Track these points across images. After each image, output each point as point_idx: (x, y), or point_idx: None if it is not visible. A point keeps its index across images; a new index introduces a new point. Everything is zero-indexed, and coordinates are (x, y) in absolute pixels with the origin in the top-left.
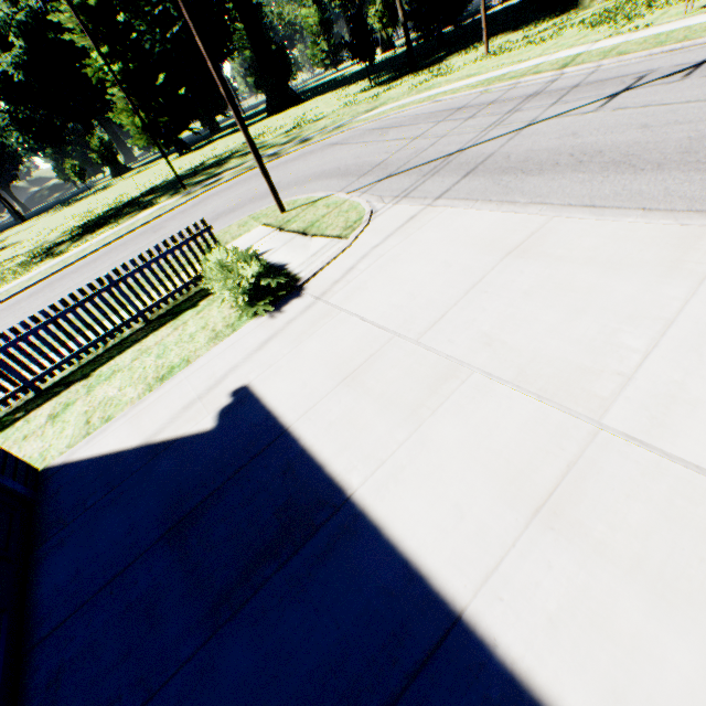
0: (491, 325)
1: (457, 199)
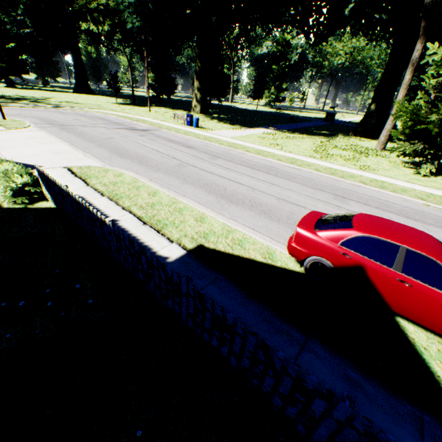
0: (6, 143)
1: (48, 131)
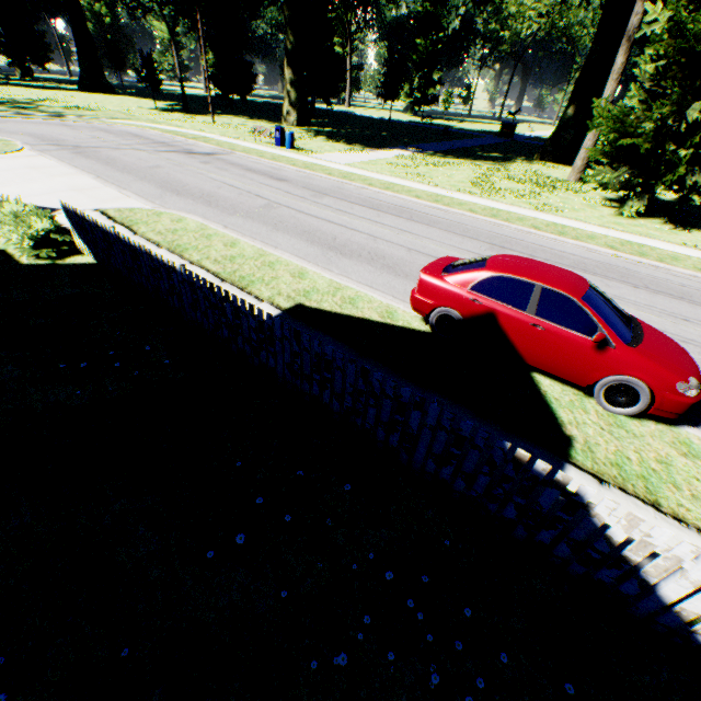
0: None
1: (54, 157)
